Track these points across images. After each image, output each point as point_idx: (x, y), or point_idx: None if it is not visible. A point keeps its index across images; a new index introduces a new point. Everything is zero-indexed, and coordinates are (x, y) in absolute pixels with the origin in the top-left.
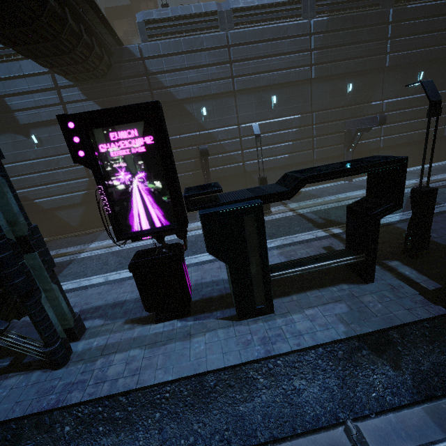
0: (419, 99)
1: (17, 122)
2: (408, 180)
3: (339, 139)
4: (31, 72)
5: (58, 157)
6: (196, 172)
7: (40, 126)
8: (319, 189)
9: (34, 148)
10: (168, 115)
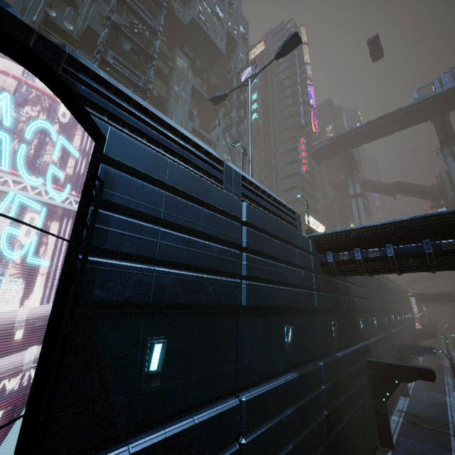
0: (397, 332)
1: (283, 301)
2: (444, 397)
3: (393, 356)
4: (301, 245)
5: (307, 370)
6: (369, 392)
7: (293, 312)
8: (415, 409)
9: (284, 349)
10: (351, 321)
